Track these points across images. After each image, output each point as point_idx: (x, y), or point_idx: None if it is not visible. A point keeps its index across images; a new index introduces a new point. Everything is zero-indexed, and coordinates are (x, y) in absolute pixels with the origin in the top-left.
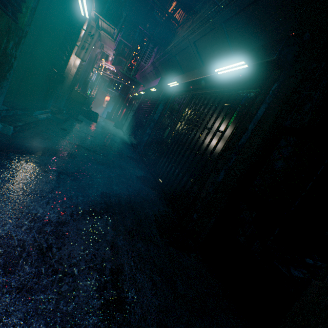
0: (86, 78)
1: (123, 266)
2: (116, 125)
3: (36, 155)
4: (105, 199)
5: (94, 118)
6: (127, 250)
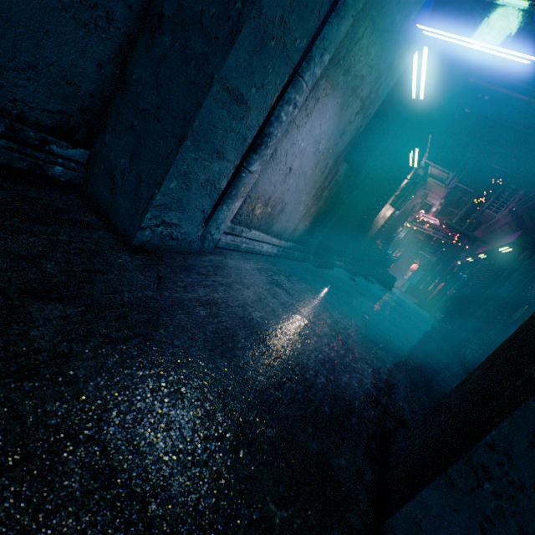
0: (392, 232)
1: (398, 388)
2: (418, 304)
3: (331, 285)
4: (388, 344)
5: (387, 283)
6: (406, 386)
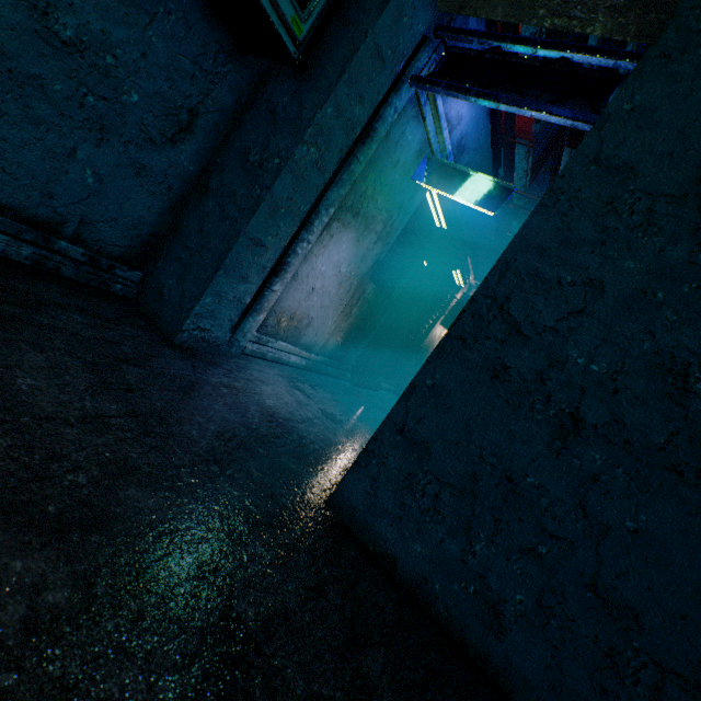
0: None
1: None
2: None
3: (366, 402)
4: None
5: None
6: None
